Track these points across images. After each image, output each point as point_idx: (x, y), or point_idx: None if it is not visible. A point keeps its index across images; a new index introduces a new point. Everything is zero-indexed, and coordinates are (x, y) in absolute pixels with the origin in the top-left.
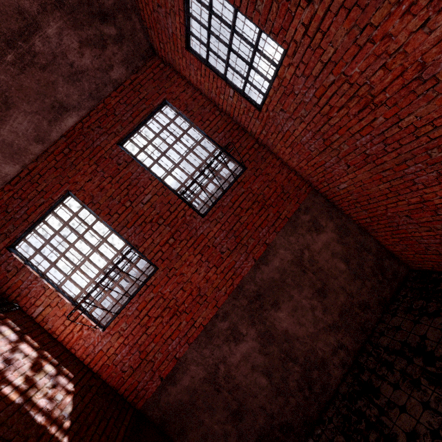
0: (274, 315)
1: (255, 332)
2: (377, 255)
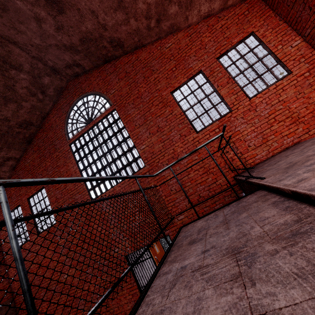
0: None
1: None
2: None
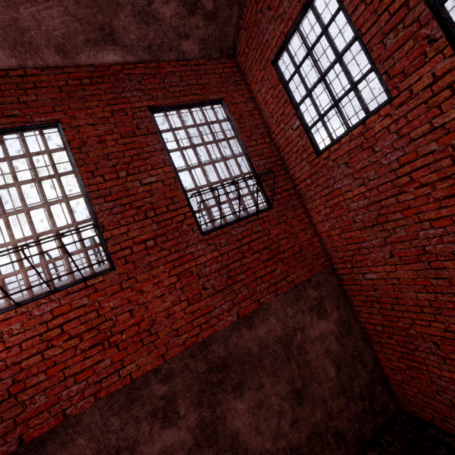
0: (231, 403)
1: (197, 418)
2: (371, 375)
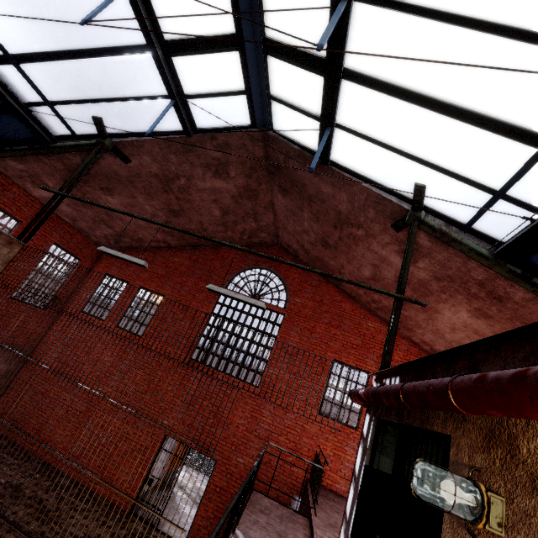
0: None
1: None
2: None
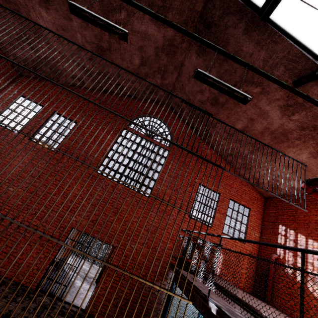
0: None
1: None
2: None
